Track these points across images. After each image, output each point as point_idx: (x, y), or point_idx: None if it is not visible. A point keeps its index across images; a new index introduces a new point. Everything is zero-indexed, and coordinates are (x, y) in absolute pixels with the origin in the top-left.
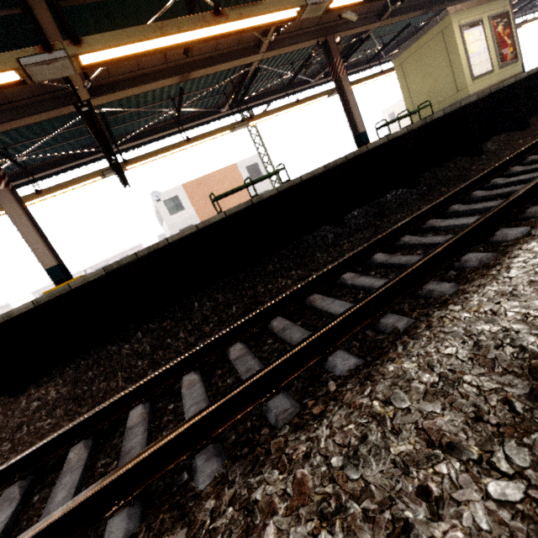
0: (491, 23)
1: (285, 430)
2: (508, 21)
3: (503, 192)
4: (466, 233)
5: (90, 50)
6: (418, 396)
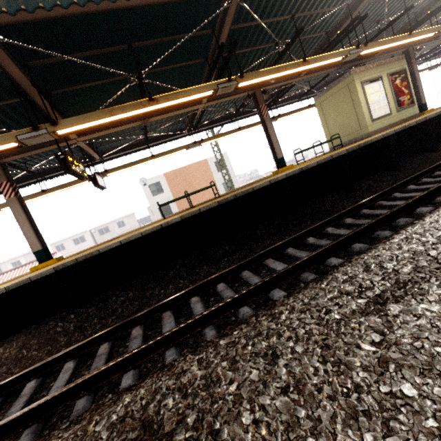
0: (389, 79)
1: (64, 425)
2: (406, 76)
3: (320, 245)
4: (251, 289)
5: (62, 128)
6: (108, 424)
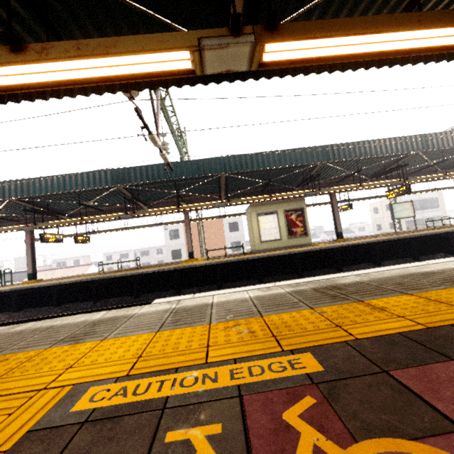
0: (284, 214)
1: None
2: (303, 213)
3: None
4: None
5: (38, 227)
6: None
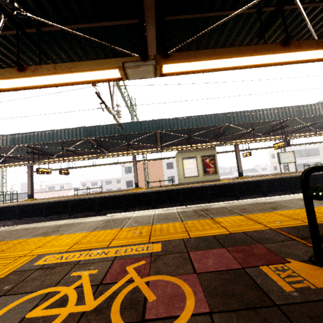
0: (201, 158)
1: None
2: (214, 158)
3: None
4: None
5: (35, 164)
6: None
